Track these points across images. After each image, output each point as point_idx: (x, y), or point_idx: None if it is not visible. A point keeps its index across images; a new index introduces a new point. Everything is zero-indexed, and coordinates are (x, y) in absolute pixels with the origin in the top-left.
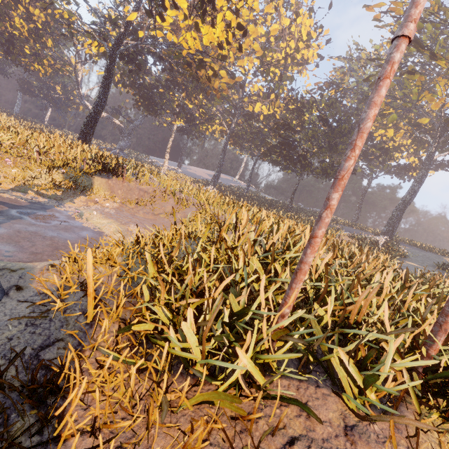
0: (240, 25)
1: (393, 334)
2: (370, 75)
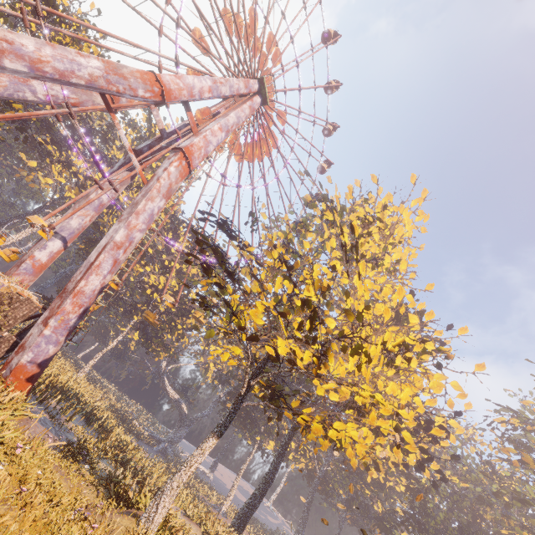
0: (439, 469)
1: None
2: (499, 491)
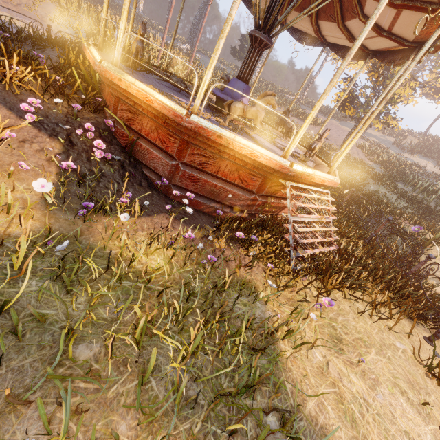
0: None
1: (180, 65)
2: None
